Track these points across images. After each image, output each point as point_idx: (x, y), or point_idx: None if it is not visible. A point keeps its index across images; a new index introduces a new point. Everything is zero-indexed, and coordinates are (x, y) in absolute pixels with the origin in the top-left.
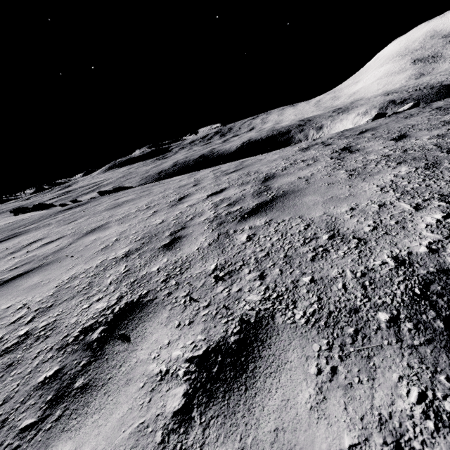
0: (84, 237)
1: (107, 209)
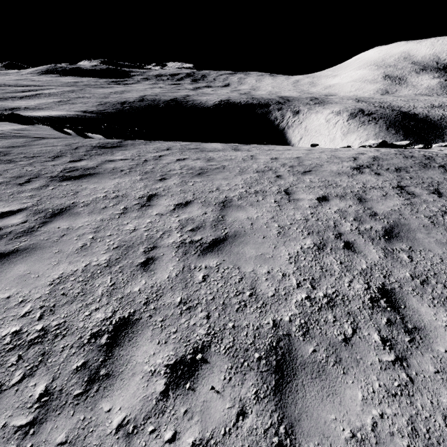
0: (228, 211)
1: (195, 175)
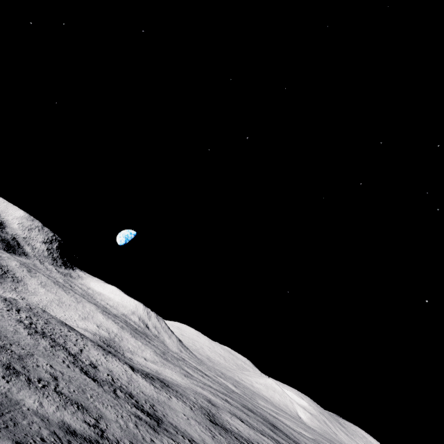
0: None
1: None
